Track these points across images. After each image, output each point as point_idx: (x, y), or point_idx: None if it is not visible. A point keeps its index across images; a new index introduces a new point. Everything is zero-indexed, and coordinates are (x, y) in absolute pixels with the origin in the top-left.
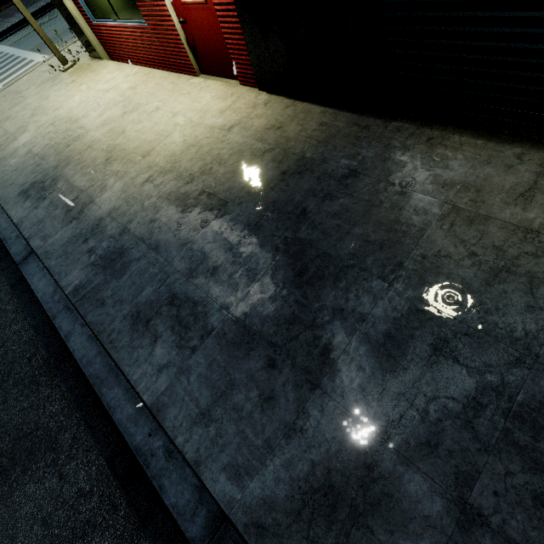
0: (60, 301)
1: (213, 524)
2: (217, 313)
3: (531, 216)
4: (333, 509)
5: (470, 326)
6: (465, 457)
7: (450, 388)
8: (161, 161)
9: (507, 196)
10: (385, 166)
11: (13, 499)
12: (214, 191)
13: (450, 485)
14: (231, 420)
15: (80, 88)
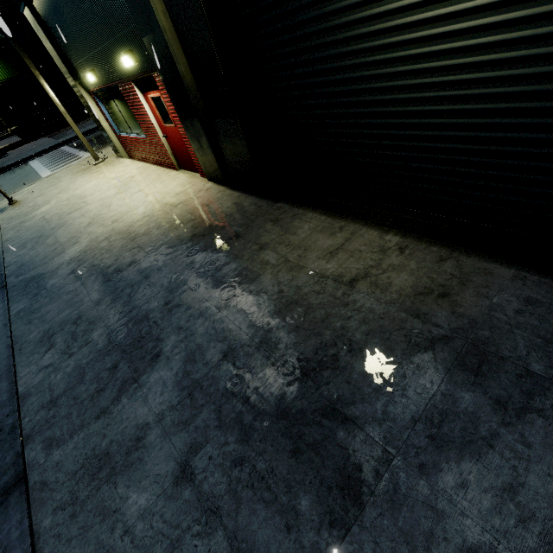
0: (3, 320)
1: (13, 480)
2: (100, 329)
3: (329, 266)
4: (100, 470)
5: (254, 340)
6: (204, 432)
7: (220, 383)
8: (122, 225)
9: (321, 253)
10: (258, 232)
11: None
12: (144, 246)
13: (184, 452)
14: (68, 405)
15: (99, 176)
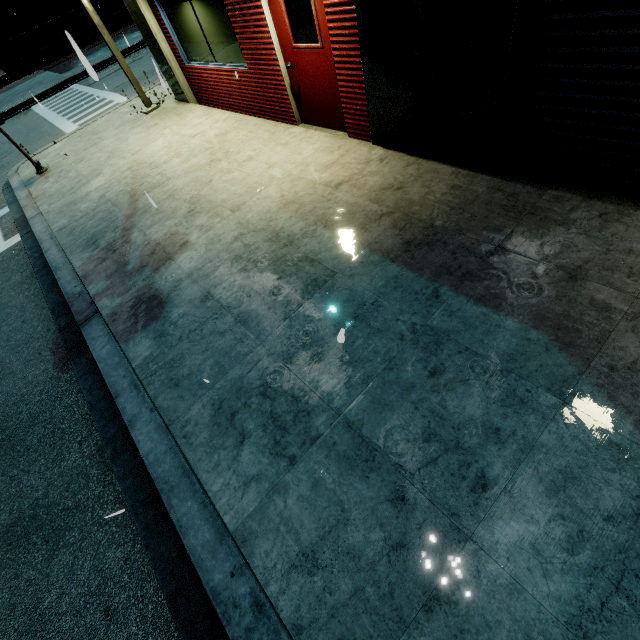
0: (126, 375)
1: None
2: (323, 414)
3: None
4: None
5: None
6: None
7: None
8: (253, 217)
9: None
10: (543, 243)
11: (43, 634)
12: (319, 258)
13: None
14: (345, 570)
15: (163, 132)
